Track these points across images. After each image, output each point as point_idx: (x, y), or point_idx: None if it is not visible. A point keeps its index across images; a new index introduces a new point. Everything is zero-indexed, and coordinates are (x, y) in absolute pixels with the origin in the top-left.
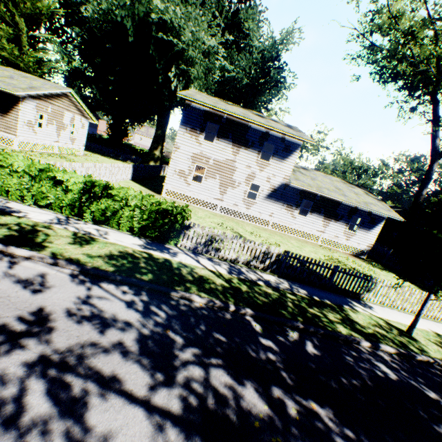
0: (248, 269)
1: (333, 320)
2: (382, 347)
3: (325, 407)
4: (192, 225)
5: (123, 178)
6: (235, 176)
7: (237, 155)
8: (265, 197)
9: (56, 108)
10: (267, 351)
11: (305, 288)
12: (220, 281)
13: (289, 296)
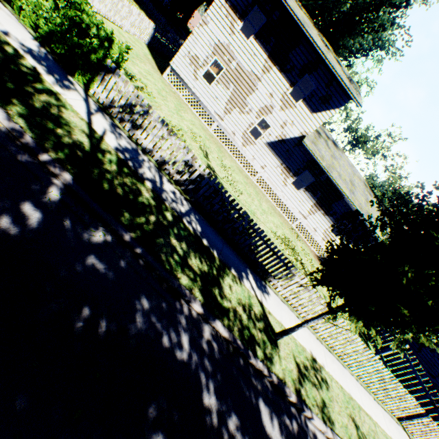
0: (154, 168)
1: (190, 266)
2: (217, 324)
3: None
4: (155, 108)
5: (134, 32)
6: (250, 98)
7: (266, 72)
8: (268, 144)
9: None
10: (8, 215)
11: (206, 228)
12: (84, 140)
13: (166, 215)
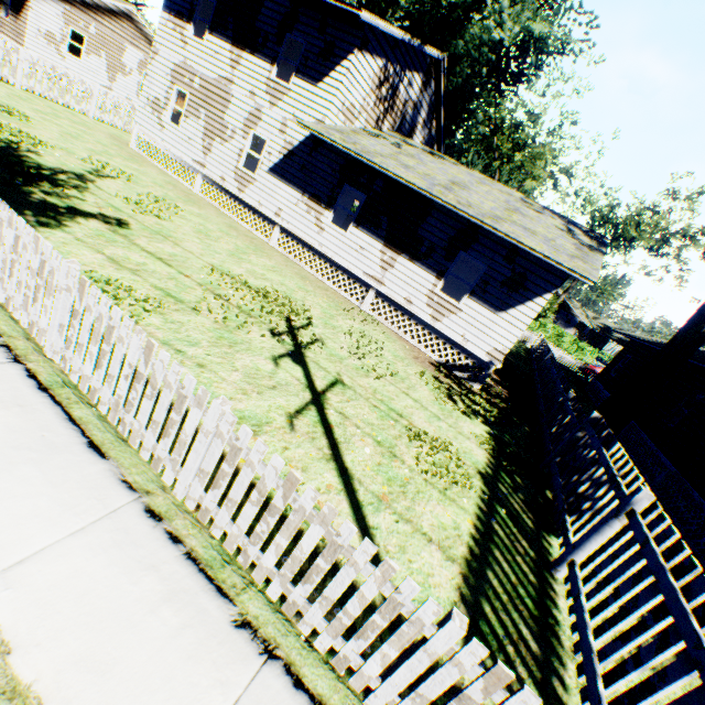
0: None
1: None
2: None
3: None
4: (3, 119)
5: (112, 121)
6: (228, 115)
7: (237, 67)
8: (273, 170)
9: (107, 31)
10: None
11: None
12: None
13: None
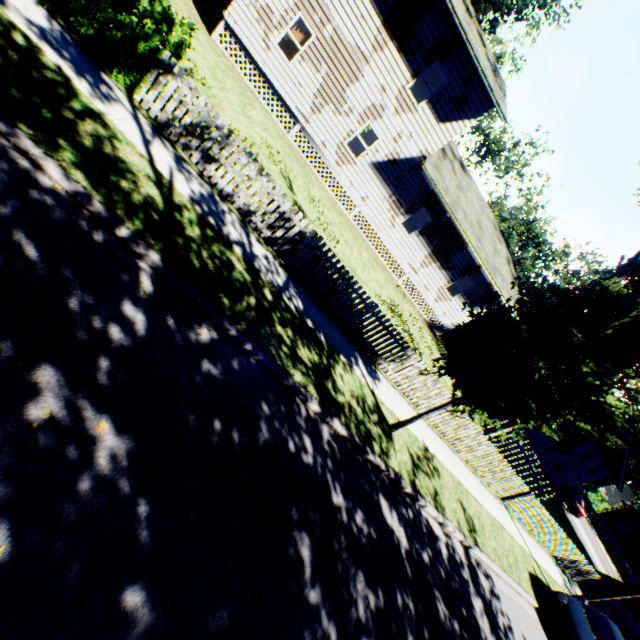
0: (238, 222)
1: (300, 358)
2: (335, 423)
3: (128, 438)
4: (215, 109)
5: None
6: (351, 91)
7: (378, 50)
8: (374, 165)
9: None
10: (114, 322)
11: (308, 304)
12: (155, 193)
13: (265, 293)
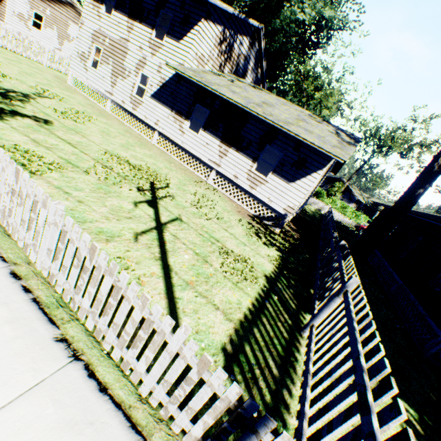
0: None
1: None
2: None
3: None
4: None
5: (58, 68)
6: (126, 62)
7: (131, 31)
8: (153, 96)
9: (57, 13)
10: None
11: None
12: None
13: None
